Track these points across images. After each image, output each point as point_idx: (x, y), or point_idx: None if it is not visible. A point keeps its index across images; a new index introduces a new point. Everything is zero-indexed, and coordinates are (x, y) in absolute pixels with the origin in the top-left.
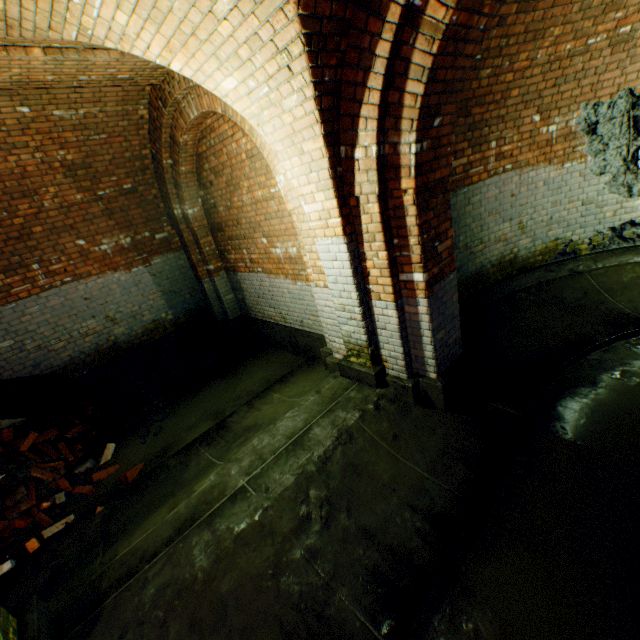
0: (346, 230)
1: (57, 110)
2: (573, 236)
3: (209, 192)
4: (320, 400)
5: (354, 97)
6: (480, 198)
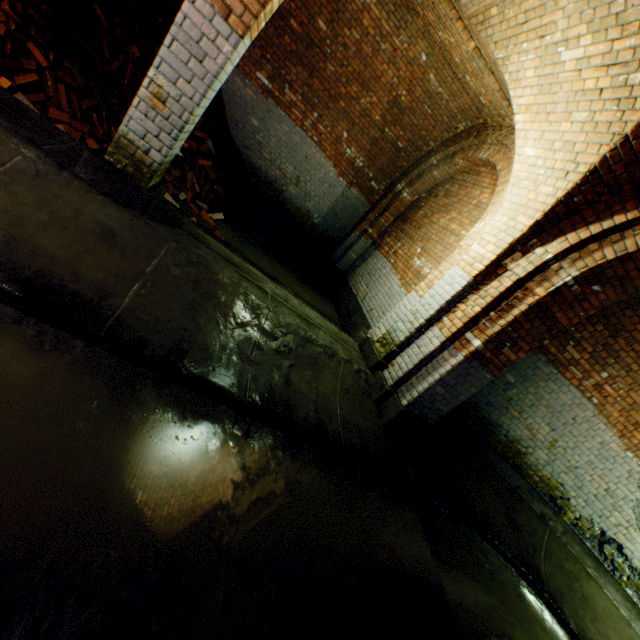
0: (477, 277)
1: (433, 75)
2: (573, 499)
3: (428, 198)
4: (337, 332)
5: (575, 224)
6: (555, 389)
